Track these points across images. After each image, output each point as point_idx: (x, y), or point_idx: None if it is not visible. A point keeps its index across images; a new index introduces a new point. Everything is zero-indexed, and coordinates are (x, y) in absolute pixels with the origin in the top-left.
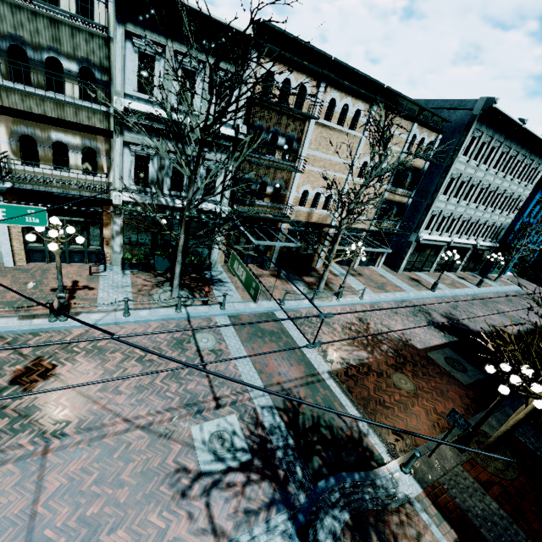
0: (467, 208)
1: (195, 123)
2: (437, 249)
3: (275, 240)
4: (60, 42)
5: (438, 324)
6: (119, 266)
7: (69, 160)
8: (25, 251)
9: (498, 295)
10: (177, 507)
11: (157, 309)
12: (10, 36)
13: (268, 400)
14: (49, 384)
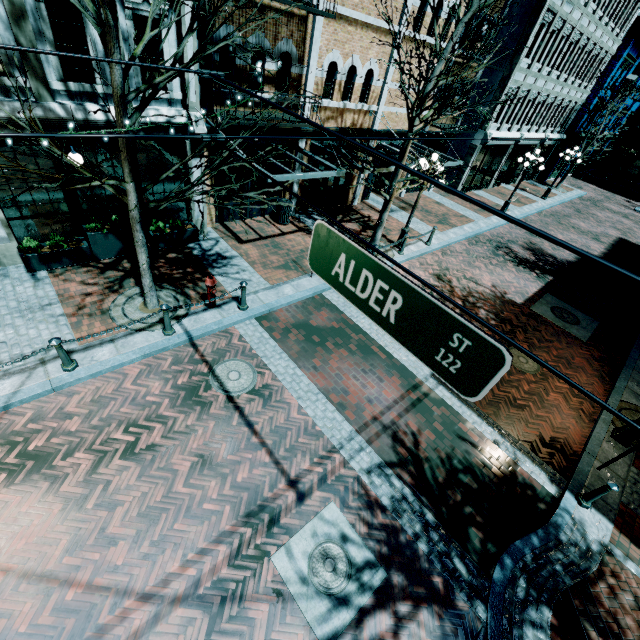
0: (548, 80)
1: None
2: (501, 152)
3: (291, 168)
4: None
5: (525, 262)
6: (20, 264)
7: None
8: None
9: (566, 207)
10: None
11: (128, 338)
12: None
13: (371, 455)
14: None
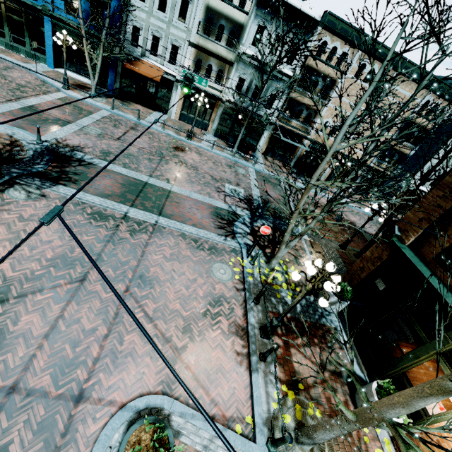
0: None
1: (272, 63)
2: None
3: (298, 149)
4: (227, 18)
5: None
6: (213, 135)
7: (211, 74)
8: (180, 114)
9: None
10: (215, 192)
11: (224, 153)
12: (210, 14)
13: (258, 194)
14: (183, 153)
